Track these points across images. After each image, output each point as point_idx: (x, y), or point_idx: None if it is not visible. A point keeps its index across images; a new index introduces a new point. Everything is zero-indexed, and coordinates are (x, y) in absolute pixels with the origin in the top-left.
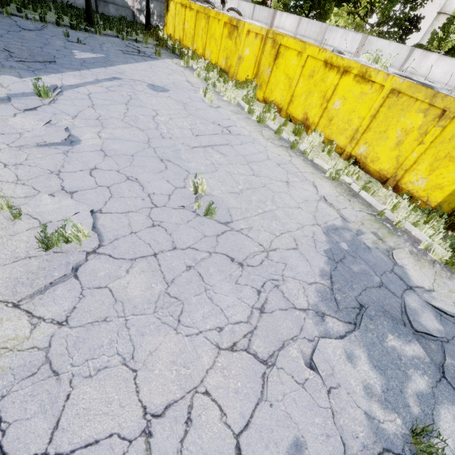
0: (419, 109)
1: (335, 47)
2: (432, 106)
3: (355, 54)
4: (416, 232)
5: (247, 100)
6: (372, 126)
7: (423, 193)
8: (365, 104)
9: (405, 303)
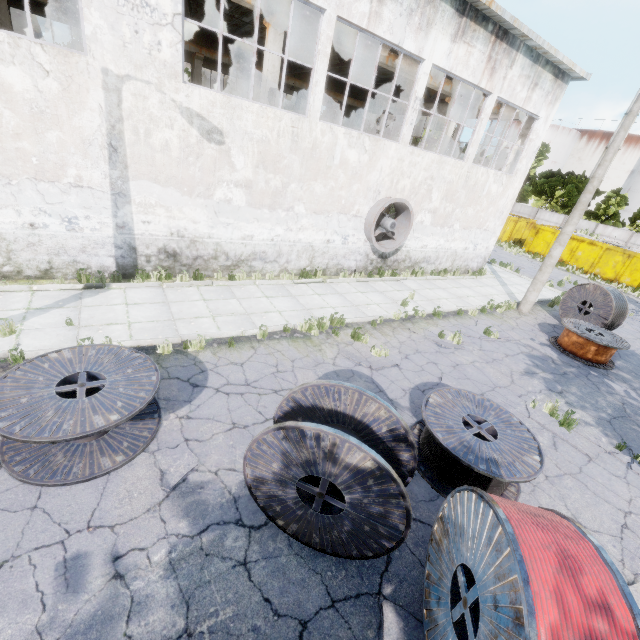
0: (620, 255)
1: (546, 220)
2: (624, 254)
3: (561, 225)
4: (632, 293)
5: (525, 253)
6: (600, 261)
7: (629, 283)
8: (594, 253)
9: (636, 302)
